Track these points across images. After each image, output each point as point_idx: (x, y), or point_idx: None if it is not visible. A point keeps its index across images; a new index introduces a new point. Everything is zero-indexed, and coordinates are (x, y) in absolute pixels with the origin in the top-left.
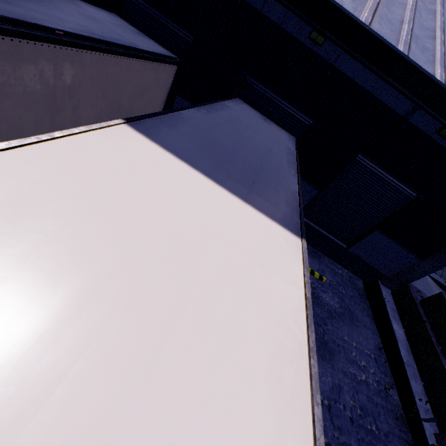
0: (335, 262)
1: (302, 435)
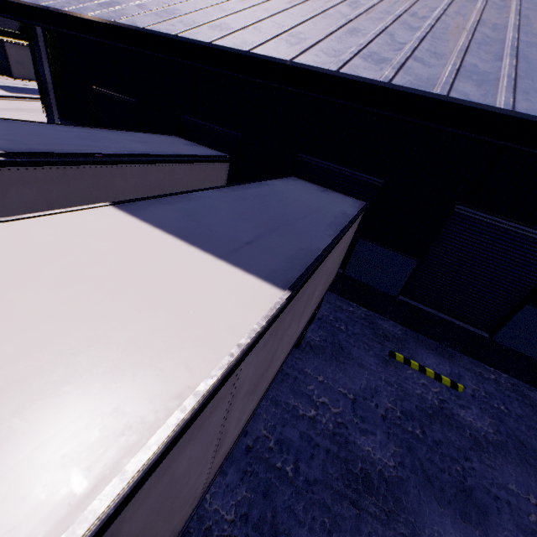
0: (479, 361)
1: (101, 471)
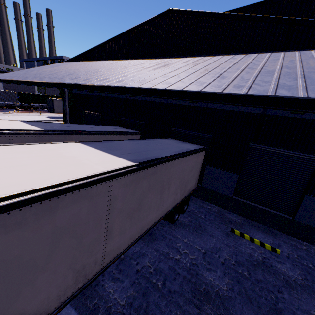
0: (291, 236)
1: (54, 182)
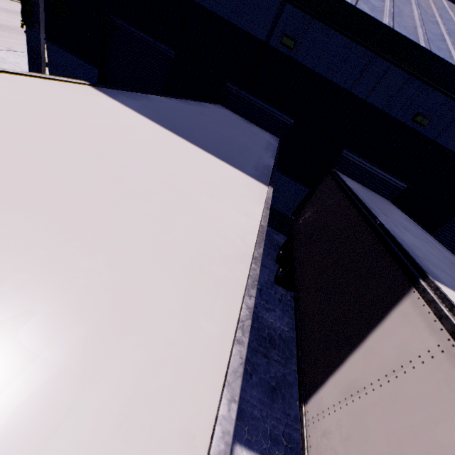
0: None
1: None
